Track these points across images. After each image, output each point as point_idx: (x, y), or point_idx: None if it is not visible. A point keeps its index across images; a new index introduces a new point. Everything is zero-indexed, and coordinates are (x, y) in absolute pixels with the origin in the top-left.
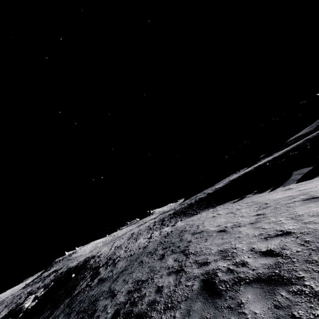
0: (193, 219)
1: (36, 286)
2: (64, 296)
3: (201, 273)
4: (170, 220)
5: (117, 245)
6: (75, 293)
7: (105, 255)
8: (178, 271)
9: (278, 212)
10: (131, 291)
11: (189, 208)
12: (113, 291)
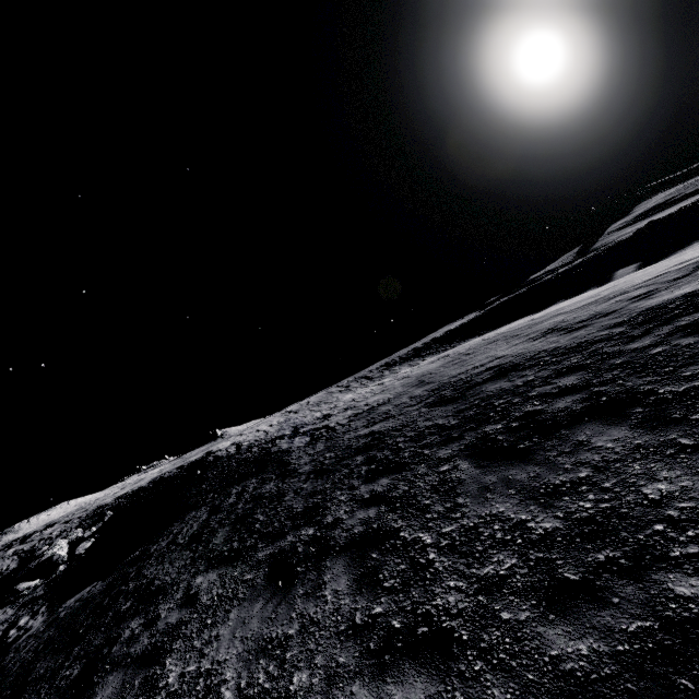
0: (464, 345)
1: (19, 547)
2: (249, 469)
3: (676, 270)
4: (388, 370)
5: (276, 423)
6: (299, 446)
7: (267, 433)
8: (619, 295)
9: (685, 254)
10: (540, 337)
11: (419, 351)
12: (474, 367)
